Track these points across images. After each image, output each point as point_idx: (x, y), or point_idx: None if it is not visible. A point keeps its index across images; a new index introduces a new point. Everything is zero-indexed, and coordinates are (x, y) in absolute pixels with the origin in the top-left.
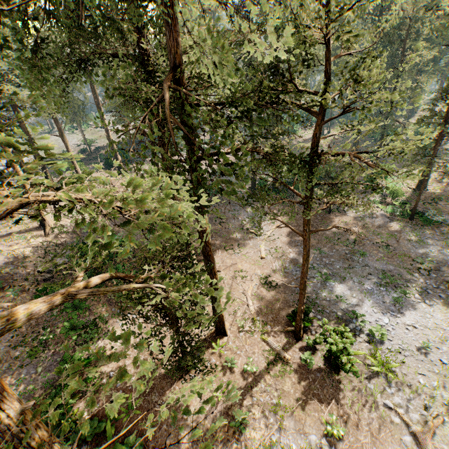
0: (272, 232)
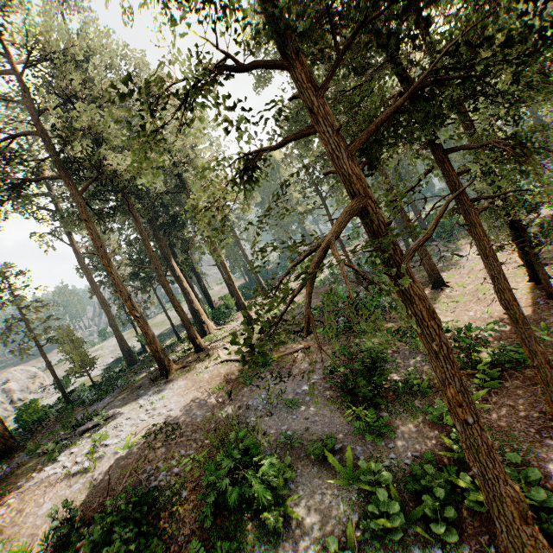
0: (471, 251)
